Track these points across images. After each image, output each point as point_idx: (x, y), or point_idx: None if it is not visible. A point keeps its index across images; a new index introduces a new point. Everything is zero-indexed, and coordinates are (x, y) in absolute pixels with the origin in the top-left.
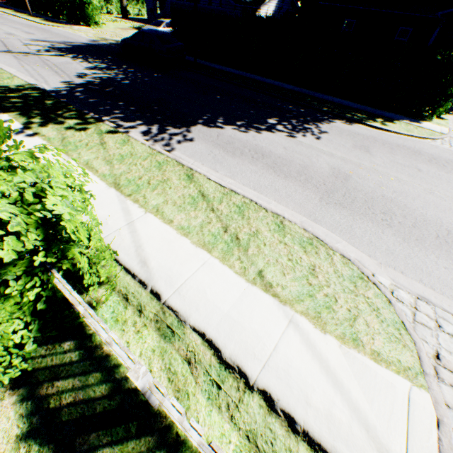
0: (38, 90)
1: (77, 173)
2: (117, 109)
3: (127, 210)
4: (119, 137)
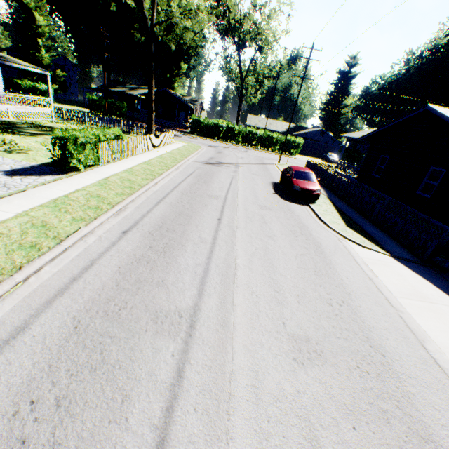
0: None
1: None
2: None
3: None
4: None
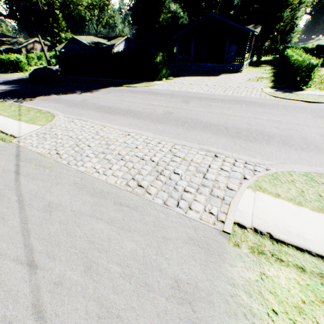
0: None
1: None
2: (10, 97)
3: None
4: (2, 103)
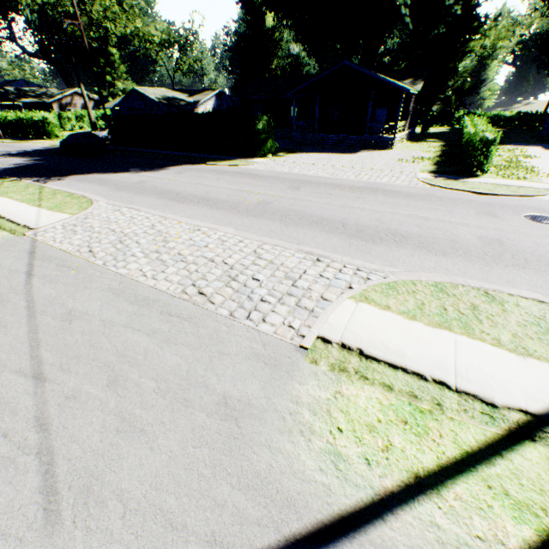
0: None
1: None
2: (27, 174)
3: None
4: (15, 182)
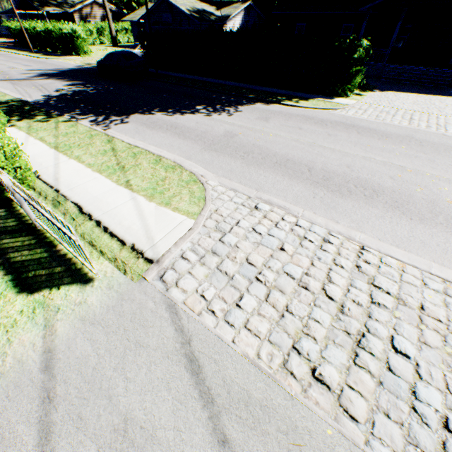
0: (22, 101)
1: (33, 143)
2: (78, 109)
3: (57, 158)
4: (70, 124)
